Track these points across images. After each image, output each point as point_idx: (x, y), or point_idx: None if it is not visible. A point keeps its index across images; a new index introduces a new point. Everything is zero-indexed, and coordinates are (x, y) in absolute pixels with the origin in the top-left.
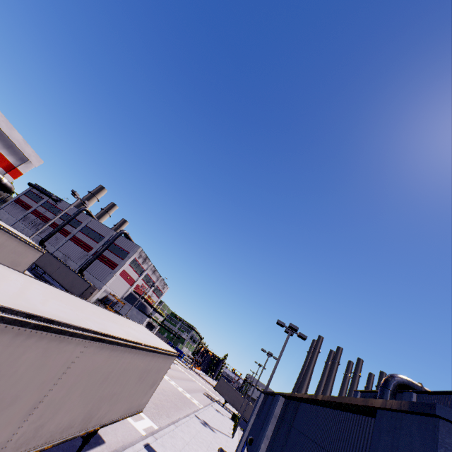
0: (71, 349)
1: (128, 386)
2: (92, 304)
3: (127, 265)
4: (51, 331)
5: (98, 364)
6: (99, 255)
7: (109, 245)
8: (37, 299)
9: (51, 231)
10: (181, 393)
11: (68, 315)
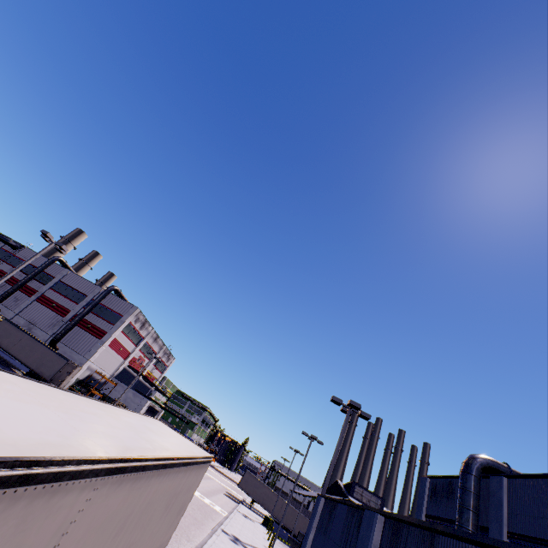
0: (71, 502)
1: (150, 525)
2: (89, 399)
3: (119, 332)
4: (34, 482)
5: (112, 510)
6: (80, 320)
7: (94, 306)
8: (1, 412)
9: (7, 289)
10: (198, 500)
11: (61, 435)
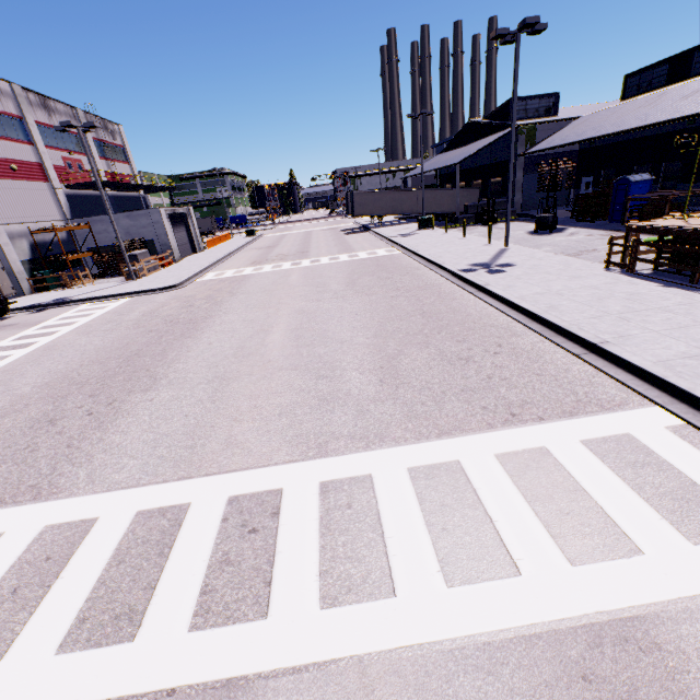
0: None
1: None
2: None
3: None
4: None
5: None
6: None
7: None
8: None
9: None
10: (362, 263)
11: None
